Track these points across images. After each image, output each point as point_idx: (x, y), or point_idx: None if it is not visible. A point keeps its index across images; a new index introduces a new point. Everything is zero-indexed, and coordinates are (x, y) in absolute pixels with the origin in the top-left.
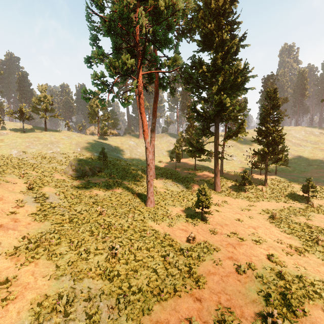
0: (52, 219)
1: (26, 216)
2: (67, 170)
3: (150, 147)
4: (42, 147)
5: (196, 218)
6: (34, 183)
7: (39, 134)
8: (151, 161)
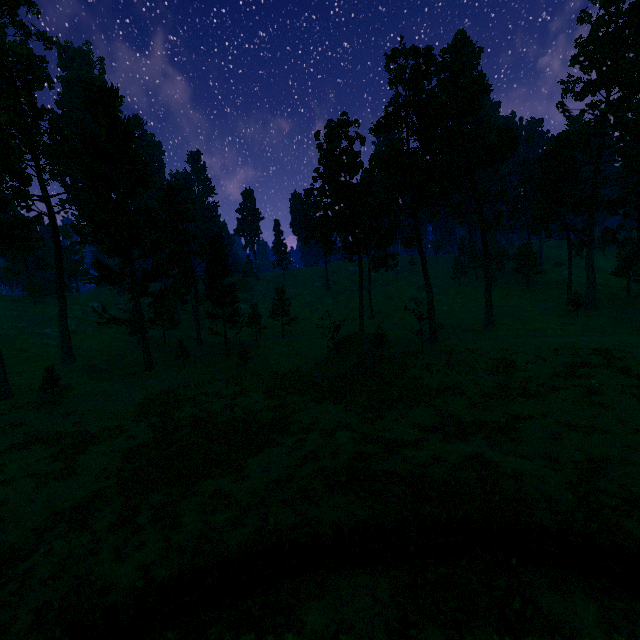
0: None
1: None
2: None
3: None
4: None
5: (51, 403)
6: None
7: None
8: None
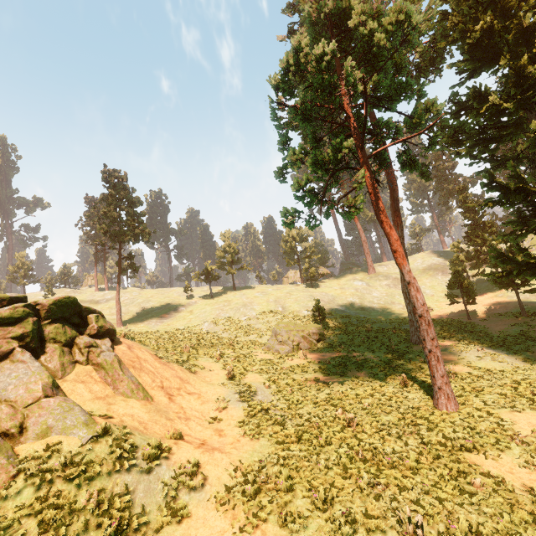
0: (269, 433)
1: (232, 425)
2: (270, 343)
3: (414, 280)
4: (233, 313)
5: None
6: (233, 367)
7: (228, 296)
8: (425, 307)
